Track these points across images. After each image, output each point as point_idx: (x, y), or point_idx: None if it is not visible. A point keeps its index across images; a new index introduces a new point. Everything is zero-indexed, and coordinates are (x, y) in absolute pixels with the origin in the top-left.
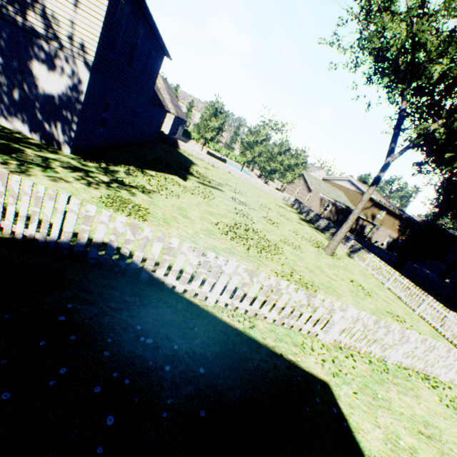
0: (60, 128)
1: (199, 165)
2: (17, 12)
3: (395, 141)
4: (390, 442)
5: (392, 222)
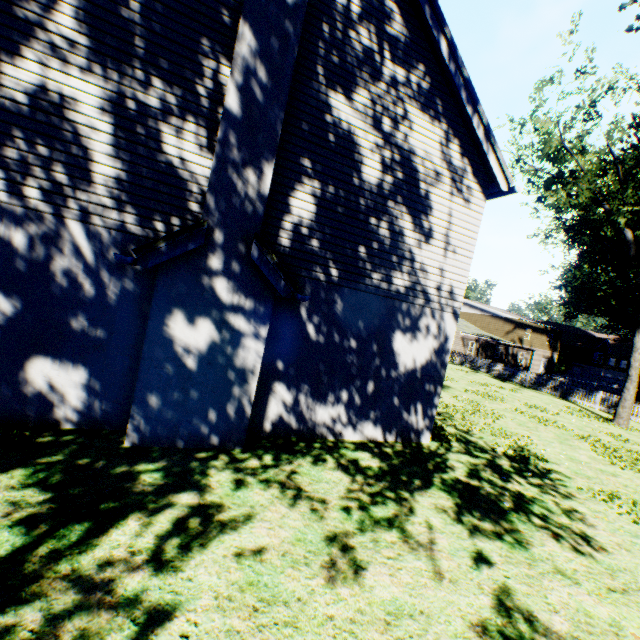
0: (419, 410)
1: None
2: (380, 277)
3: None
4: None
5: (540, 339)
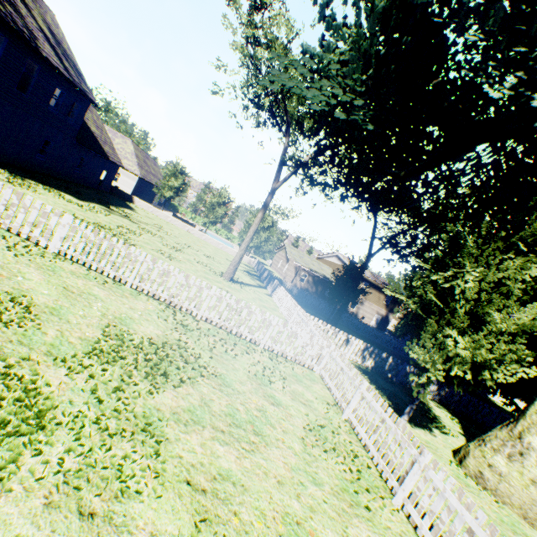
0: None
1: (141, 213)
2: None
3: (278, 171)
4: (0, 266)
5: (377, 296)
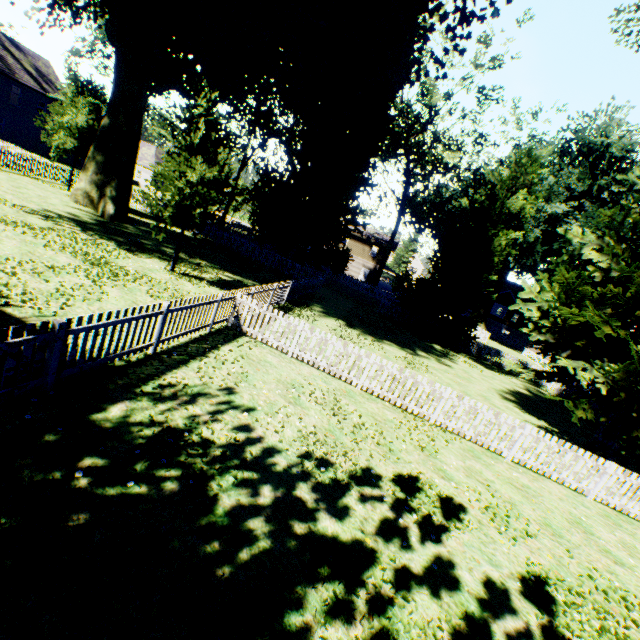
0: None
1: None
2: None
3: None
4: None
5: (362, 249)
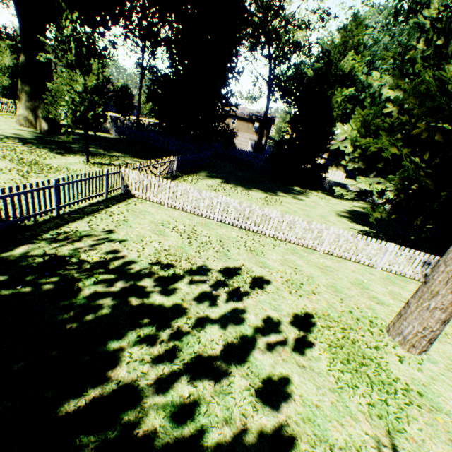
0: None
1: None
2: None
3: None
4: None
5: (246, 126)
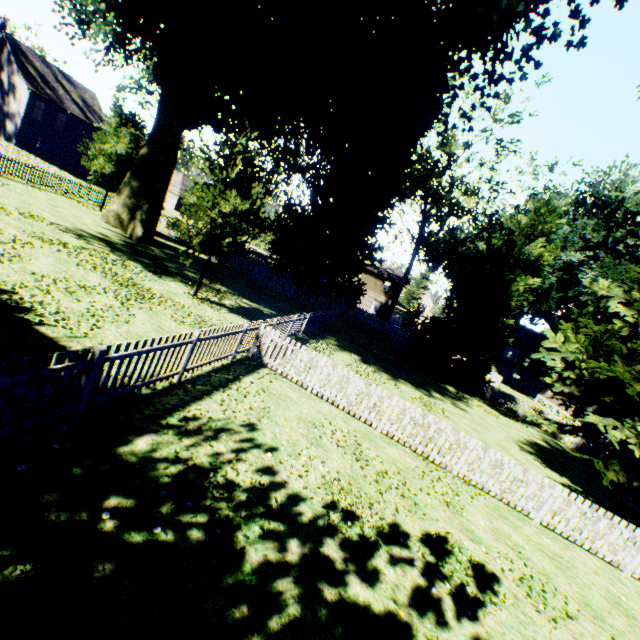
0: (12, 142)
1: None
2: (7, 109)
3: None
4: None
5: (374, 283)
